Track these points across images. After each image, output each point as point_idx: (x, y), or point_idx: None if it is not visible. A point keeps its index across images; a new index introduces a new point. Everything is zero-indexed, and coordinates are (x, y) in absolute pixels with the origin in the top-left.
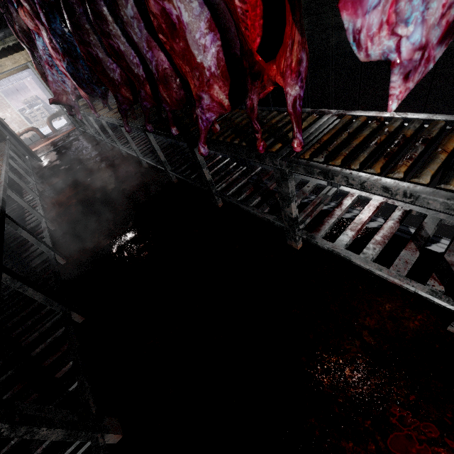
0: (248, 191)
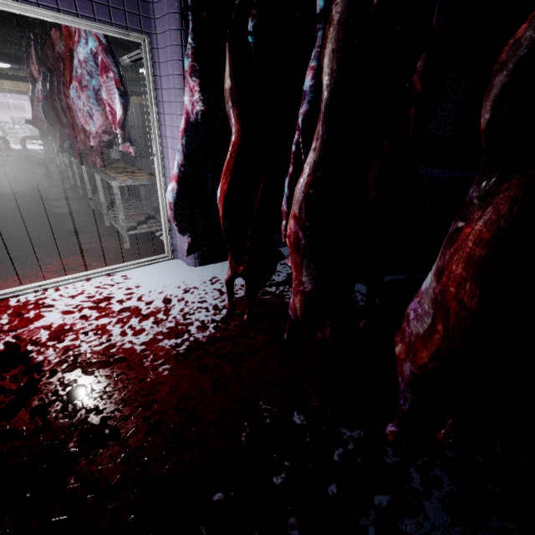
0: (107, 201)
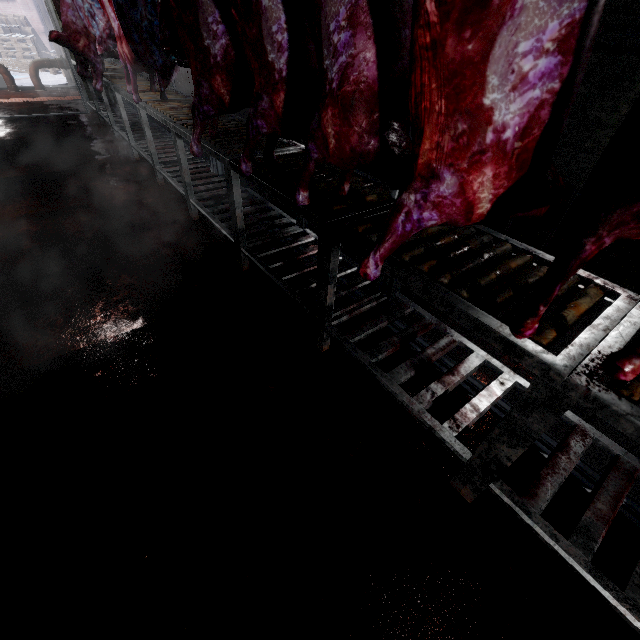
0: (391, 350)
